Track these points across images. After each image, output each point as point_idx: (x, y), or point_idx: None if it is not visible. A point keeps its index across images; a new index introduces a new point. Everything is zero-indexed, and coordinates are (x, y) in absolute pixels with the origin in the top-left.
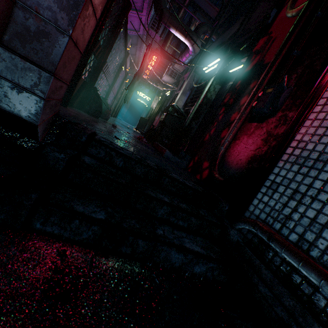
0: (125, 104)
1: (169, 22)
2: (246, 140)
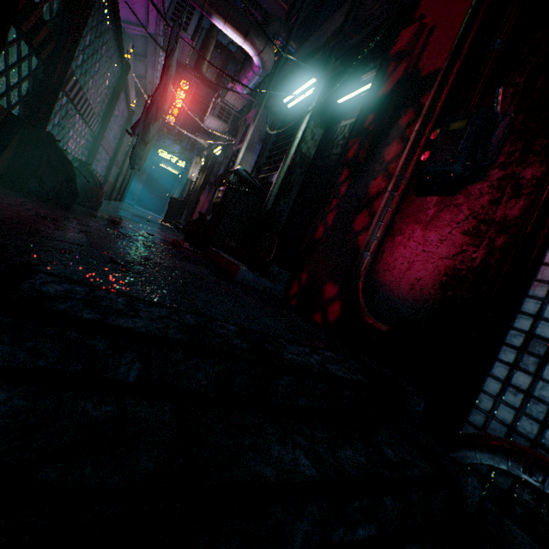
0: (137, 175)
1: (209, 4)
2: (421, 235)
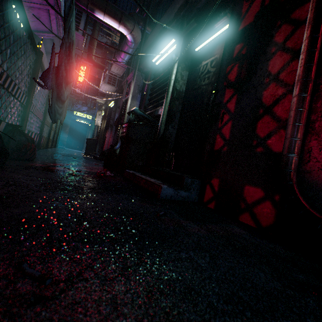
0: (63, 129)
1: (91, 3)
2: None
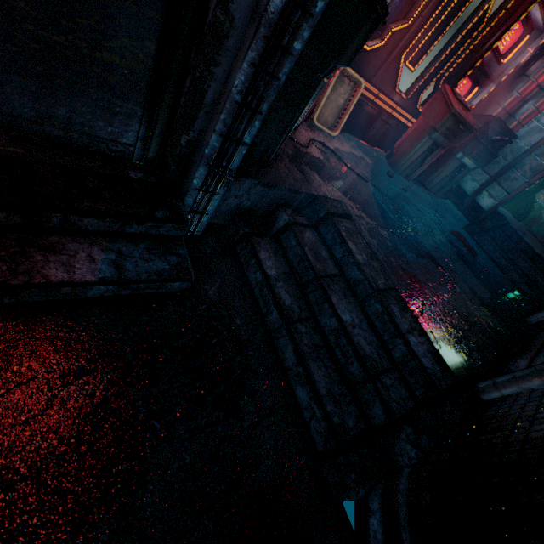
0: None
1: None
2: None
